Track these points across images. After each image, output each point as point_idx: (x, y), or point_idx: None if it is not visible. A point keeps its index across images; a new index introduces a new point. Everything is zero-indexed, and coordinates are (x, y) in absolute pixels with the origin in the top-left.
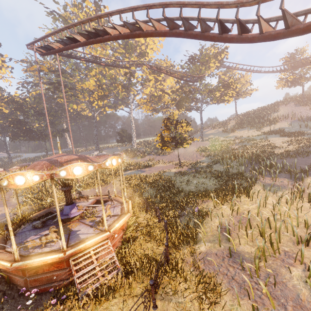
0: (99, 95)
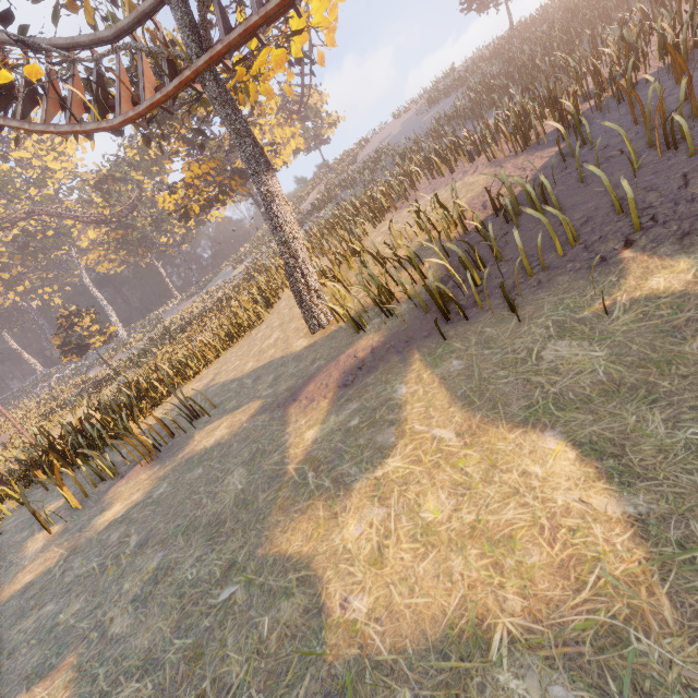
0: (5, 280)
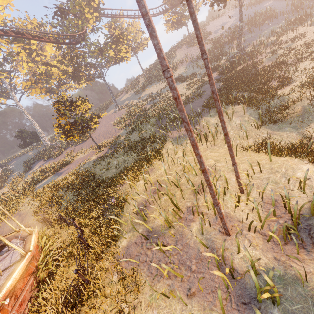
0: None
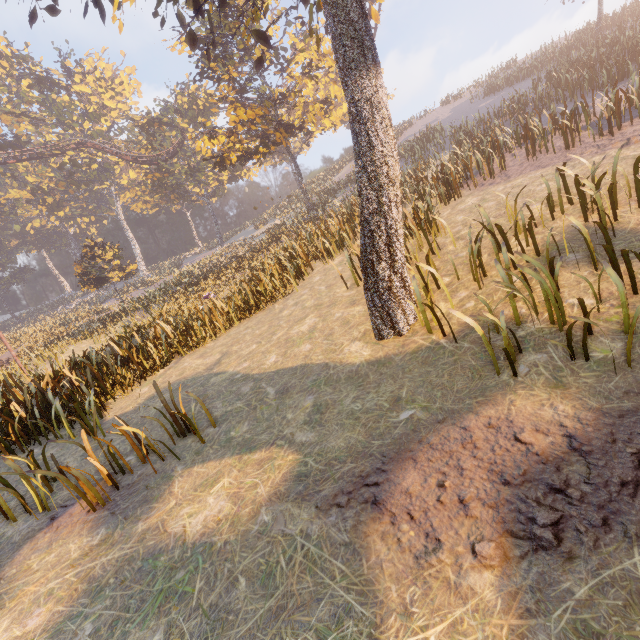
0: (48, 204)
